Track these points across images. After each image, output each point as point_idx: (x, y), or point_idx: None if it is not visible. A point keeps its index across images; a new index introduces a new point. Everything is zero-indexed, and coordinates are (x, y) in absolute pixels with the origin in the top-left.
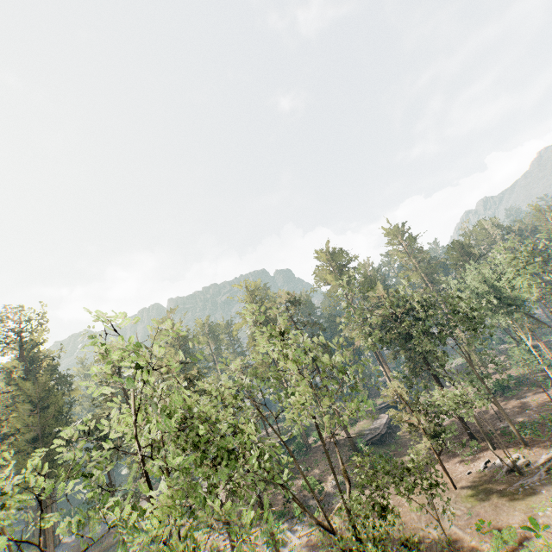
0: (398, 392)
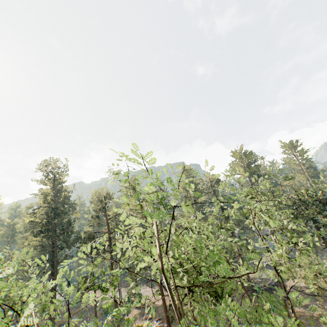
0: (309, 260)
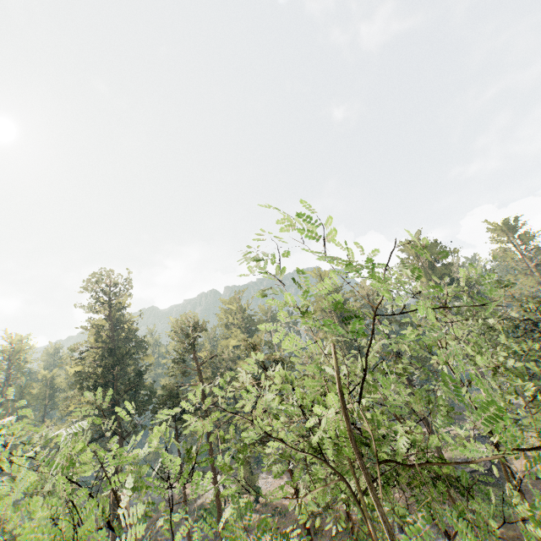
0: None
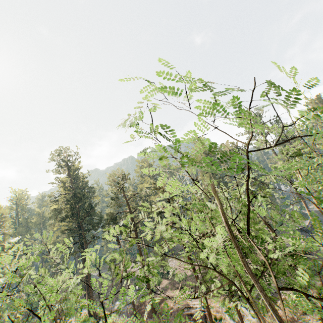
0: None
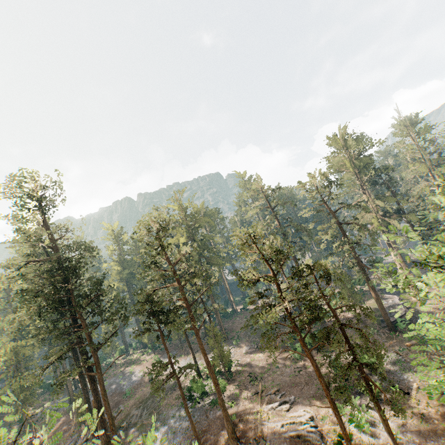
0: None
